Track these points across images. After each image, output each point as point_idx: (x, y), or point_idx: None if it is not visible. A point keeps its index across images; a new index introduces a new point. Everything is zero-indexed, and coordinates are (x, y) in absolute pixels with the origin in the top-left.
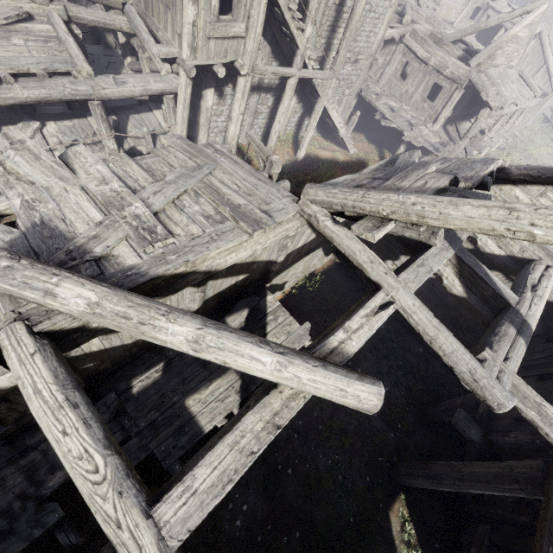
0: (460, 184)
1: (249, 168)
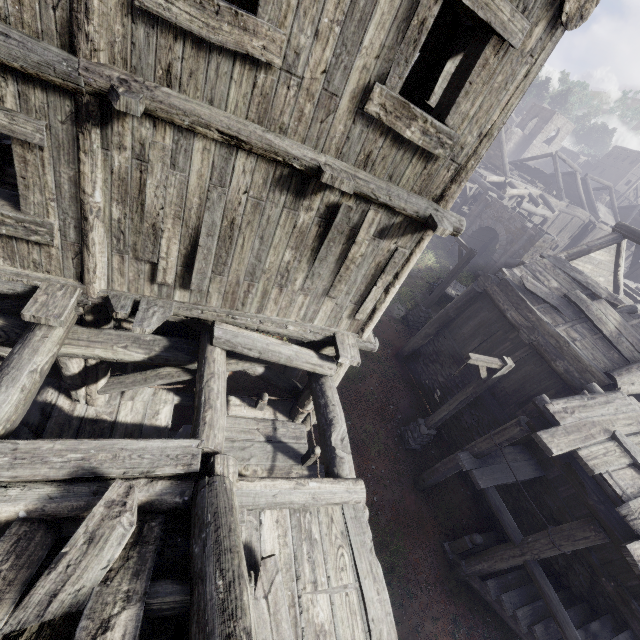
0: (619, 306)
1: (591, 402)
